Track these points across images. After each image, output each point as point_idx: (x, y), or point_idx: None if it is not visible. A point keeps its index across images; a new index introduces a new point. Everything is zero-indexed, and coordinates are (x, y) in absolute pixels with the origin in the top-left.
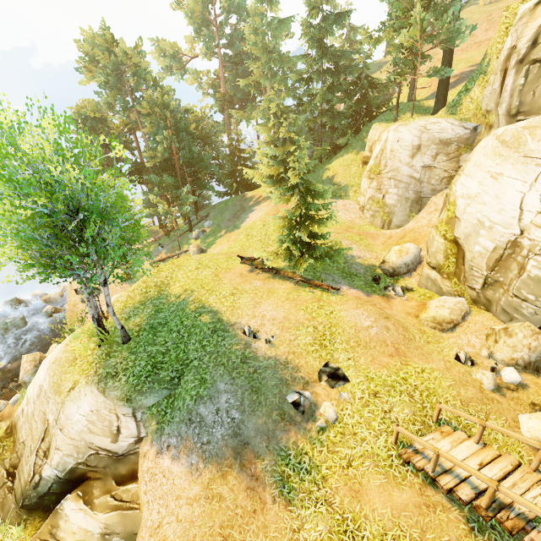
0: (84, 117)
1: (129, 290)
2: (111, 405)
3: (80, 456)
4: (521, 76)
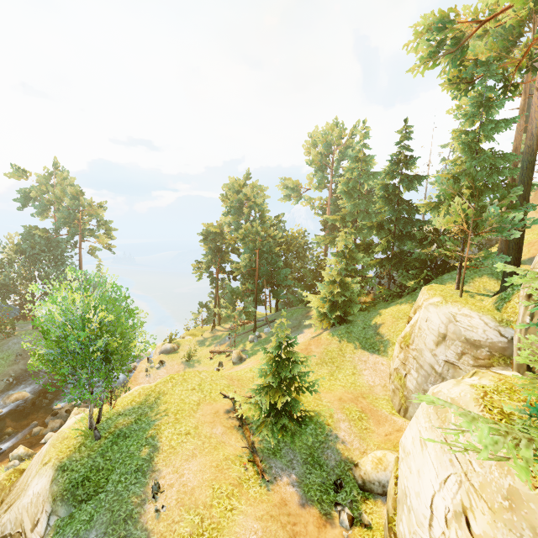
0: (210, 231)
1: (145, 387)
2: (47, 496)
3: (13, 528)
4: (527, 313)
